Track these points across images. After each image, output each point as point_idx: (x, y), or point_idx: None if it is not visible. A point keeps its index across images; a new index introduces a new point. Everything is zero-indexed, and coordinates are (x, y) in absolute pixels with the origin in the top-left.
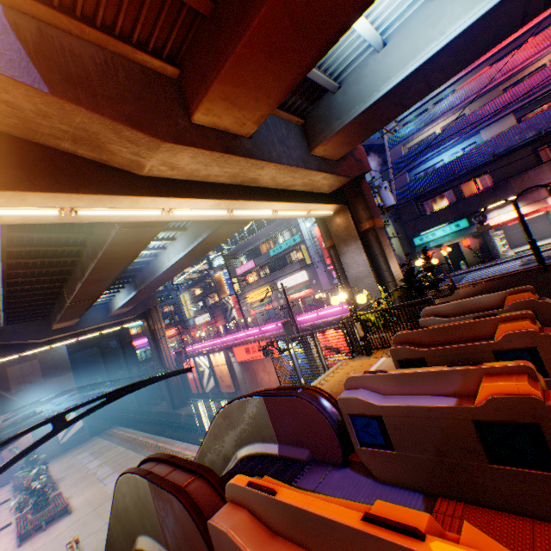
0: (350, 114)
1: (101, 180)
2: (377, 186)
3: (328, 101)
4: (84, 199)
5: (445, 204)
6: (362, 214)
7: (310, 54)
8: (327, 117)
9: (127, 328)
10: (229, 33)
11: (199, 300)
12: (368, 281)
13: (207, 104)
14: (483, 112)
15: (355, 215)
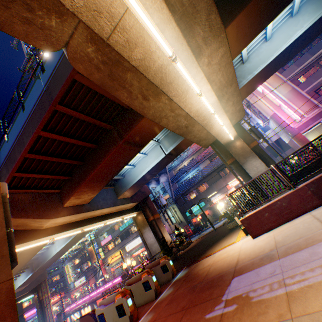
0: (129, 185)
1: (25, 236)
2: (158, 196)
3: (121, 180)
4: (17, 246)
5: (194, 195)
6: (149, 213)
7: (104, 183)
8: (122, 185)
9: (21, 302)
10: (76, 184)
11: (78, 267)
12: (156, 245)
13: (70, 201)
14: (198, 158)
15: (146, 214)
